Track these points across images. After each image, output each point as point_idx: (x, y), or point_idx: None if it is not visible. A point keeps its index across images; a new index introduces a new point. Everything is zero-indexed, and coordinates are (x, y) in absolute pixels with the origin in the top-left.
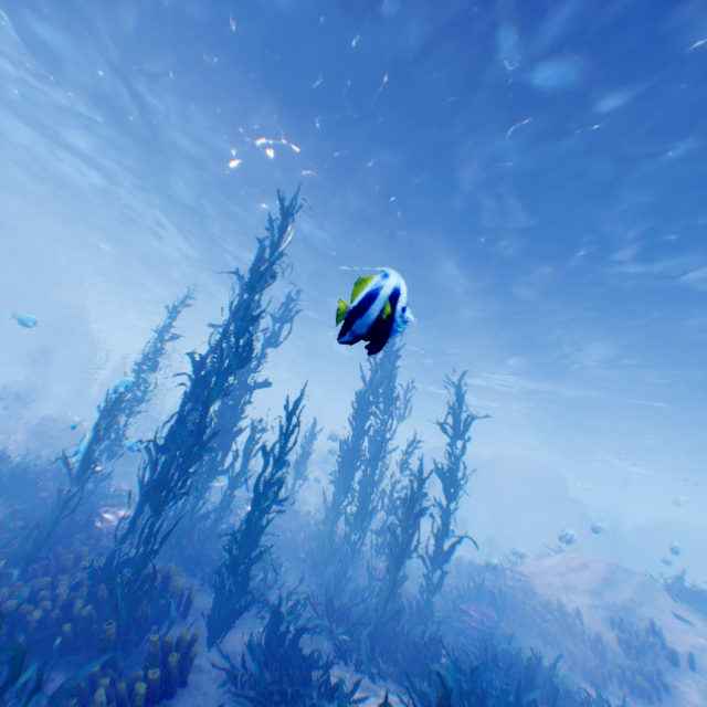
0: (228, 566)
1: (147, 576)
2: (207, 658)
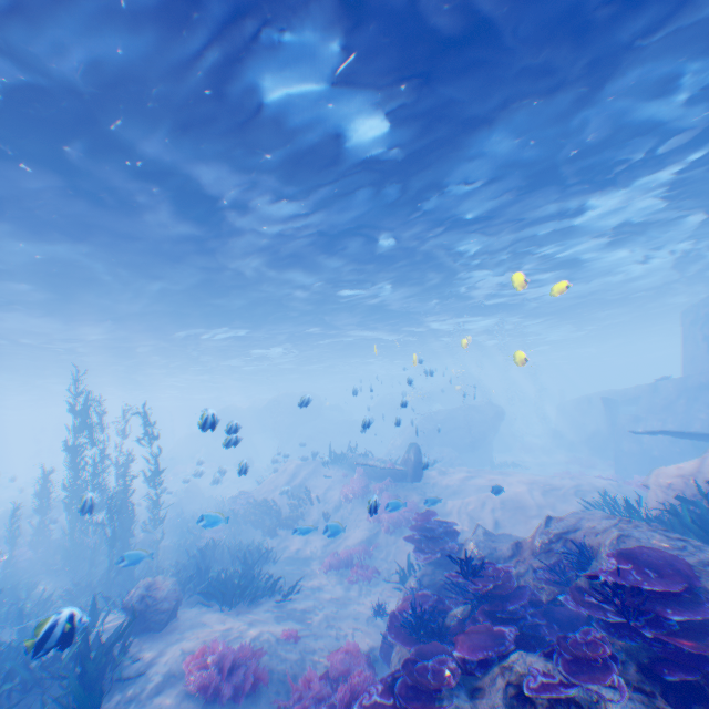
0: None
1: None
2: None
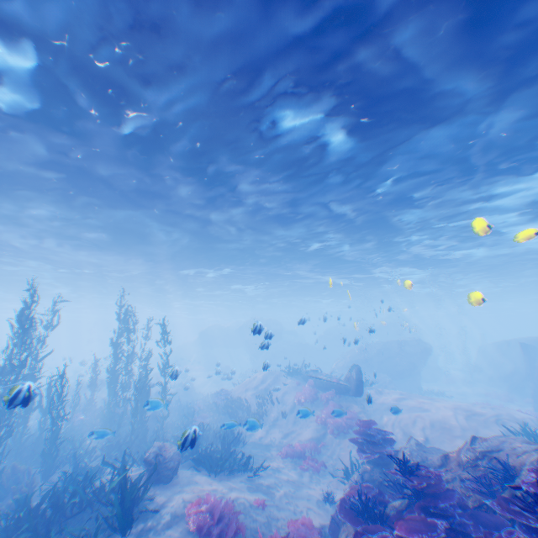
0: (46, 449)
1: (3, 468)
2: (45, 486)
